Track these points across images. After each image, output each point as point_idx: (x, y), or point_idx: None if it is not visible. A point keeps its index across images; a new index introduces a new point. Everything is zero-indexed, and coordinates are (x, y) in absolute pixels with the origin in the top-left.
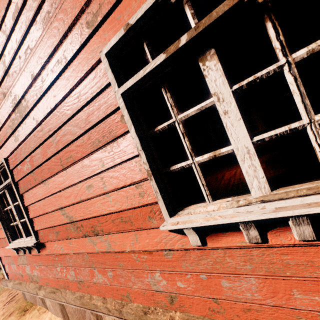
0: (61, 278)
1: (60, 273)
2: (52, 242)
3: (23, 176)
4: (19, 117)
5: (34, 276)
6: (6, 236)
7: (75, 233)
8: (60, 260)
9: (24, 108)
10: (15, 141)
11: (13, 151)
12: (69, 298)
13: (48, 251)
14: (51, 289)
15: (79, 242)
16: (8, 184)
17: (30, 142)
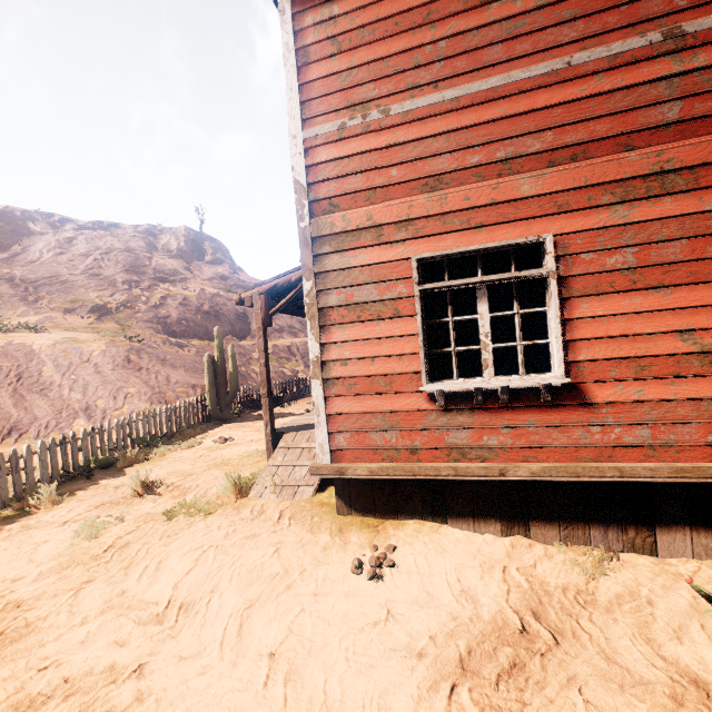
0: (599, 443)
1: (598, 435)
2: (609, 383)
3: (596, 272)
4: (659, 188)
5: (476, 449)
6: (425, 368)
7: (703, 369)
8: (616, 412)
9: (685, 181)
10: (613, 217)
11: (590, 229)
12: (636, 468)
13: (584, 397)
14: (556, 464)
15: (701, 383)
16: (517, 277)
17: (661, 228)
